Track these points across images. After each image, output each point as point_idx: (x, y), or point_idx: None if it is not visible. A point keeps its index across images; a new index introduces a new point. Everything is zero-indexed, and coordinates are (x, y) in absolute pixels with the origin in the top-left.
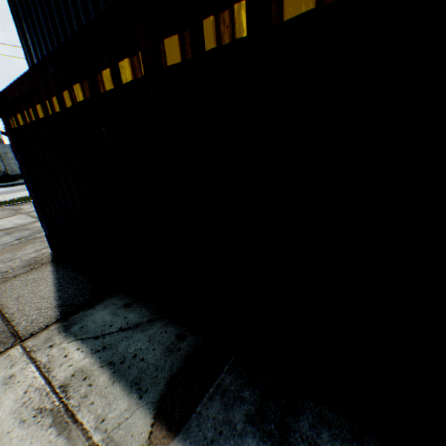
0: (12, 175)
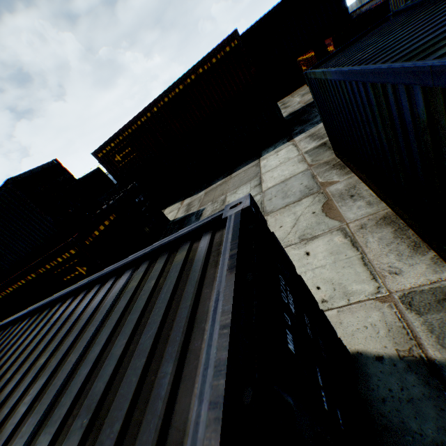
0: None
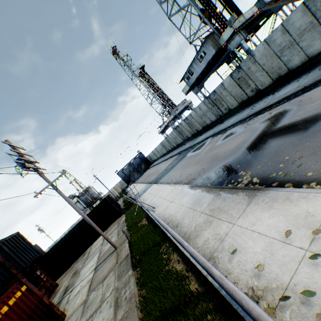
0: (233, 108)
